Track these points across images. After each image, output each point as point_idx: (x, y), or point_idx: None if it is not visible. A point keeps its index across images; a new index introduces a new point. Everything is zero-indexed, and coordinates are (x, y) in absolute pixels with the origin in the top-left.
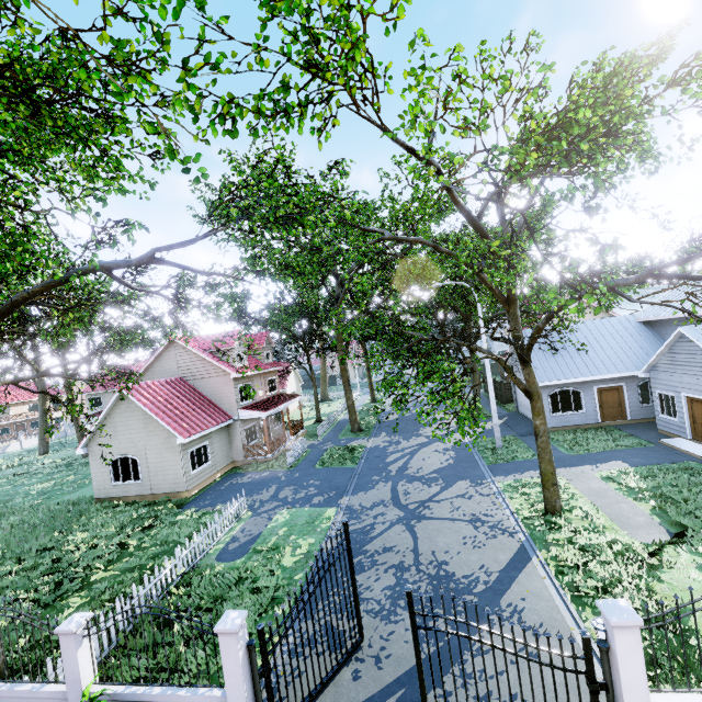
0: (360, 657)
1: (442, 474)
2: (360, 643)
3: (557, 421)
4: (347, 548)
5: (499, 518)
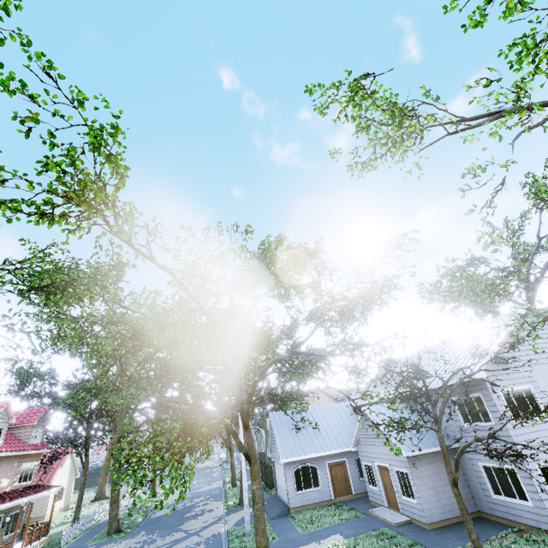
0: None
1: None
2: None
3: (301, 499)
4: None
5: None
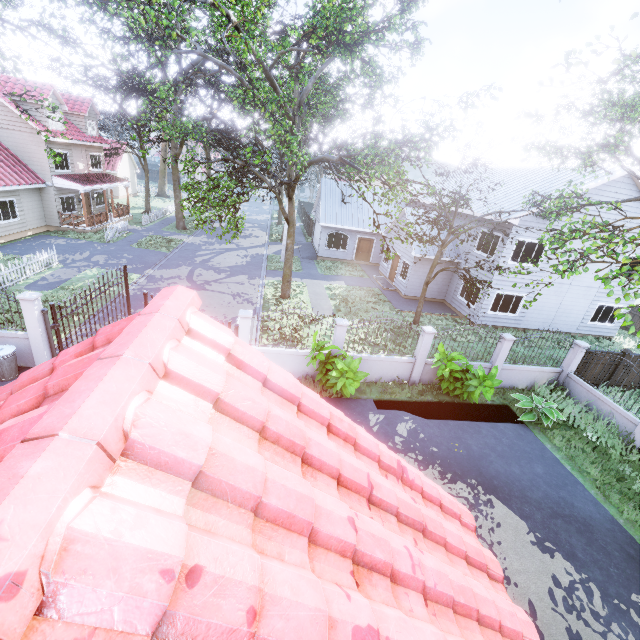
0: None
1: (233, 269)
2: None
3: (328, 254)
4: (125, 281)
5: (252, 296)
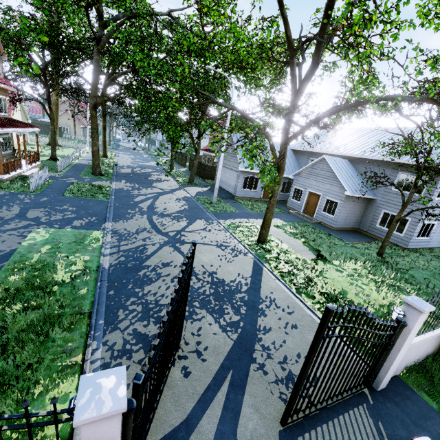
0: (182, 355)
1: (184, 214)
2: (179, 343)
3: (243, 194)
4: (190, 268)
5: (234, 244)
